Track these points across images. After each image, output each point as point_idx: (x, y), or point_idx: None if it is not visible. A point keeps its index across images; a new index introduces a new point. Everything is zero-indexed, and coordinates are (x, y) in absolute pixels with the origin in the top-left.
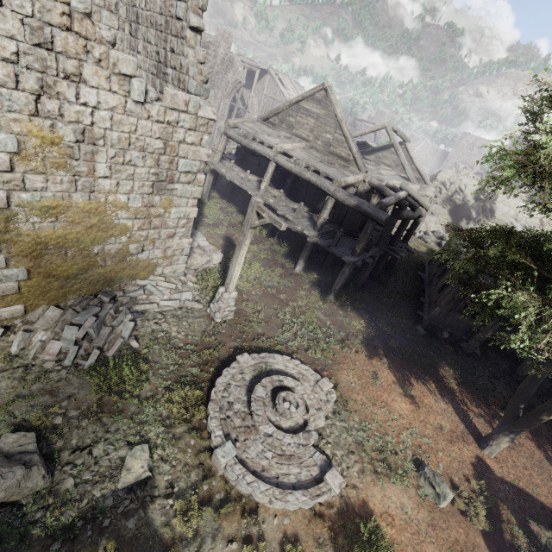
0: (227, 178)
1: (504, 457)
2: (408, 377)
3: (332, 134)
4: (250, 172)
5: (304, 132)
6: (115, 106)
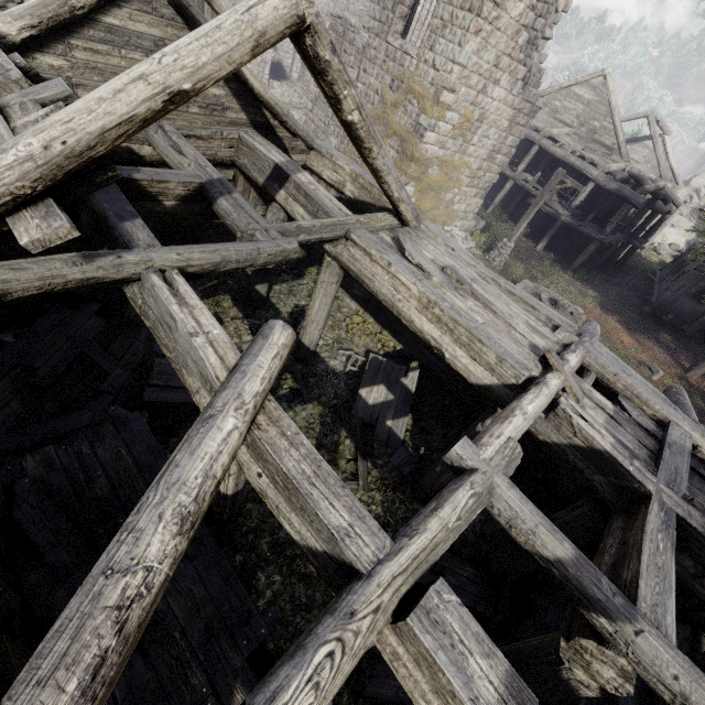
0: None
1: (702, 383)
2: (634, 330)
3: (600, 121)
4: None
5: (569, 118)
6: (502, 99)
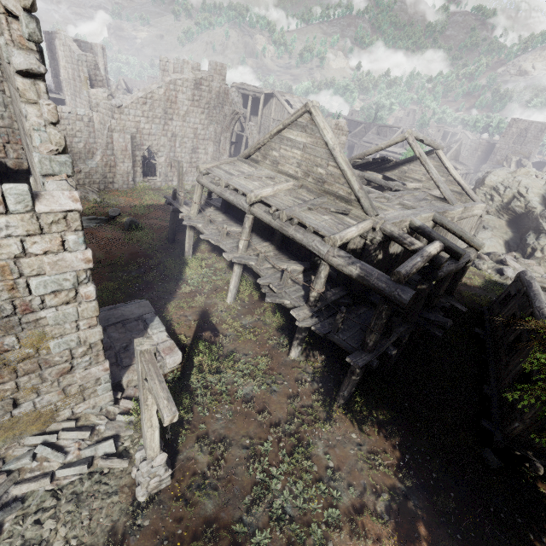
0: (200, 236)
1: None
2: None
3: (324, 167)
4: (236, 221)
5: (291, 167)
6: None
